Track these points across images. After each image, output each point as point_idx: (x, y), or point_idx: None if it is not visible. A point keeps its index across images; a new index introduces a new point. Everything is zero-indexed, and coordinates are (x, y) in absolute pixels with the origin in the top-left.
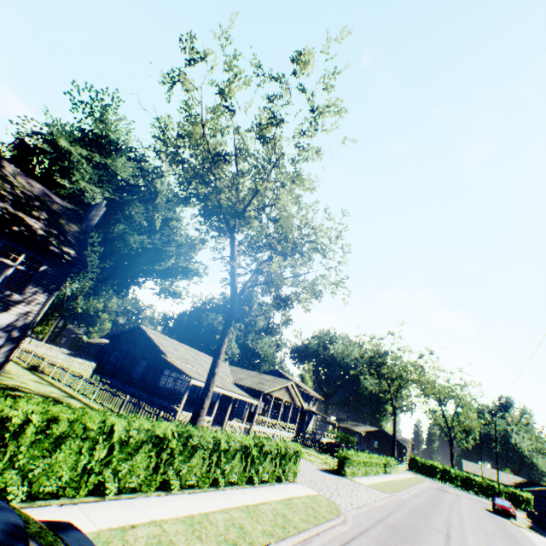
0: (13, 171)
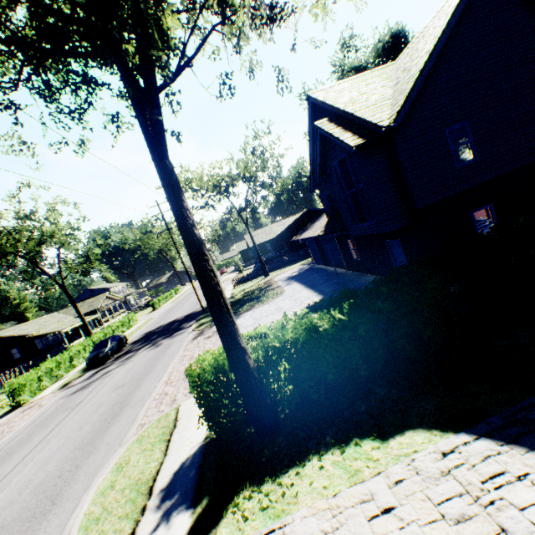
0: None
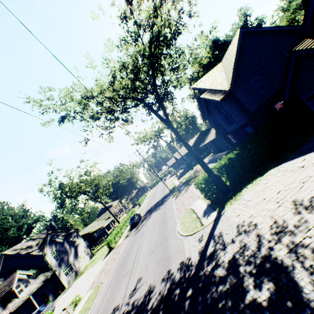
0: (36, 237)
